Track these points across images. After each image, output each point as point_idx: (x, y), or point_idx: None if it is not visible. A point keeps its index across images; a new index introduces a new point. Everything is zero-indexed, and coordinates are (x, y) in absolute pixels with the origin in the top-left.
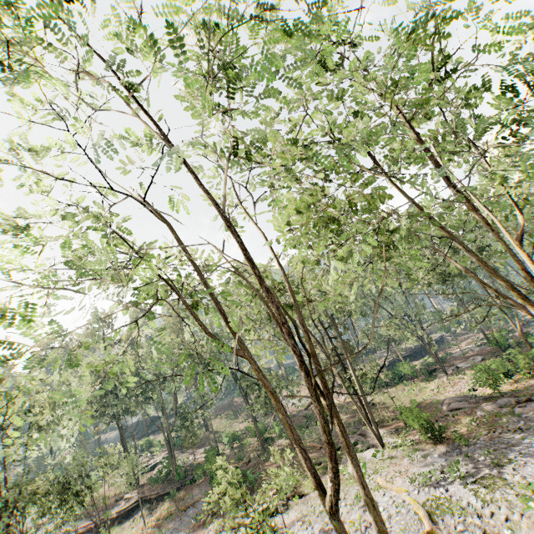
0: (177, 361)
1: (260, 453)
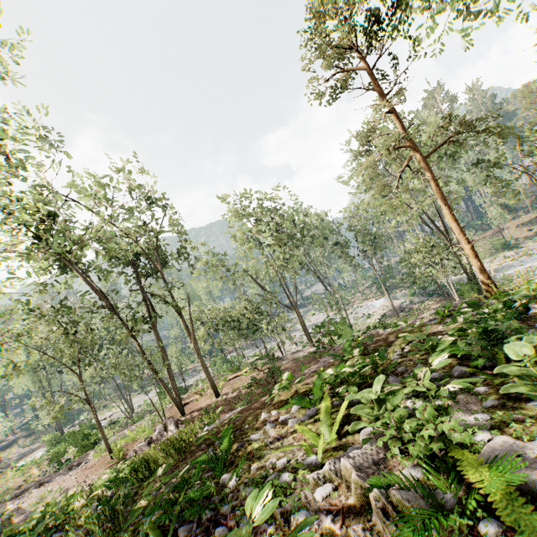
0: None
1: None
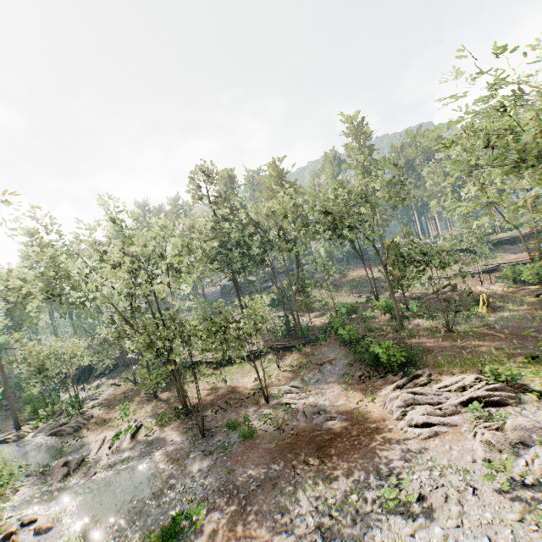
0: (307, 221)
1: (395, 328)
